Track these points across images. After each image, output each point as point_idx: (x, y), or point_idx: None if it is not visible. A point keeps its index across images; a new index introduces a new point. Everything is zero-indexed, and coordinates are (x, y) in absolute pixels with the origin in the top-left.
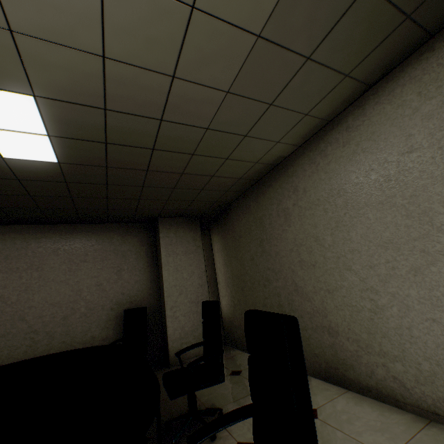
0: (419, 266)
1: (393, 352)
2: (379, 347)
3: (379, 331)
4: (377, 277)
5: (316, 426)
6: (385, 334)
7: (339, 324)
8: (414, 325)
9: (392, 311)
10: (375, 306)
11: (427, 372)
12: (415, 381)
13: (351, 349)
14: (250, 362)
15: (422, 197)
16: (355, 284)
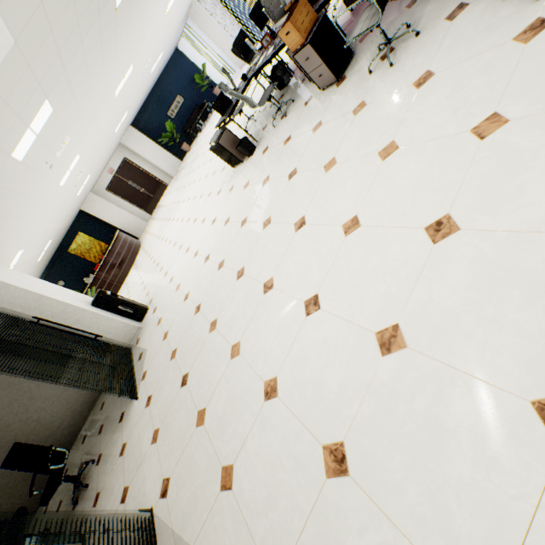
0: (30, 396)
1: (60, 422)
2: (56, 427)
3: (49, 424)
4: (24, 413)
5: (70, 468)
6: (51, 422)
7: (37, 443)
8: (53, 409)
9: (43, 414)
10: (38, 420)
11: (71, 413)
12: (74, 419)
13: (52, 441)
14: (20, 468)
15: (2, 381)
16: (21, 425)
